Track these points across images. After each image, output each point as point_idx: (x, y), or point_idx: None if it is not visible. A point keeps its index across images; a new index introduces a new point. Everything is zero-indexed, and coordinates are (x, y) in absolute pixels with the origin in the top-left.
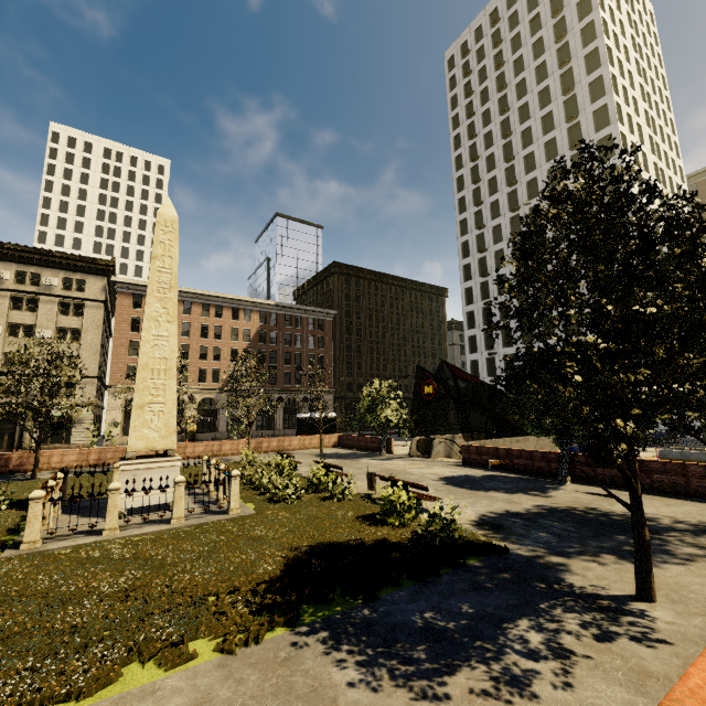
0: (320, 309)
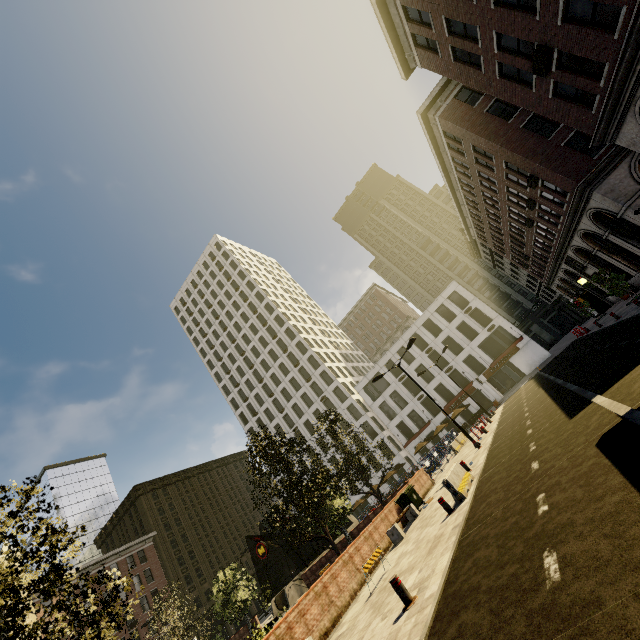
0: (136, 540)
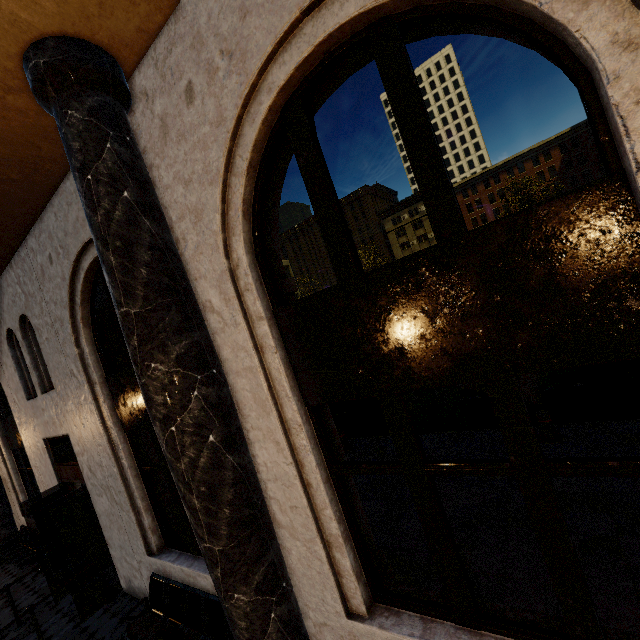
0: None
